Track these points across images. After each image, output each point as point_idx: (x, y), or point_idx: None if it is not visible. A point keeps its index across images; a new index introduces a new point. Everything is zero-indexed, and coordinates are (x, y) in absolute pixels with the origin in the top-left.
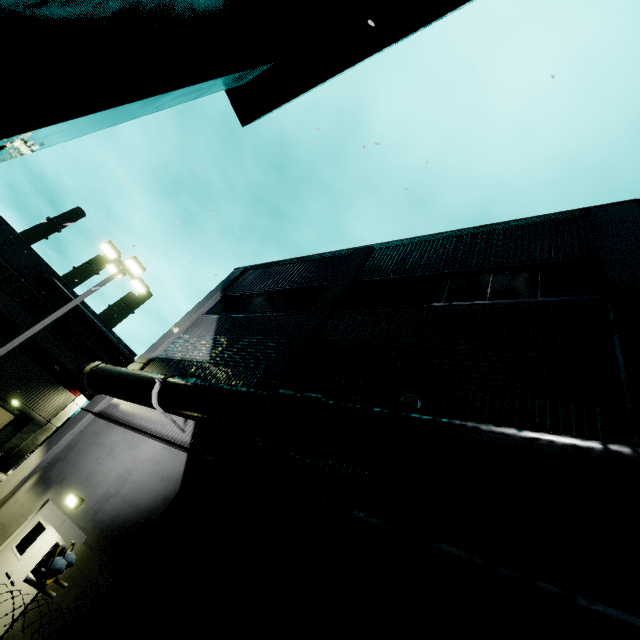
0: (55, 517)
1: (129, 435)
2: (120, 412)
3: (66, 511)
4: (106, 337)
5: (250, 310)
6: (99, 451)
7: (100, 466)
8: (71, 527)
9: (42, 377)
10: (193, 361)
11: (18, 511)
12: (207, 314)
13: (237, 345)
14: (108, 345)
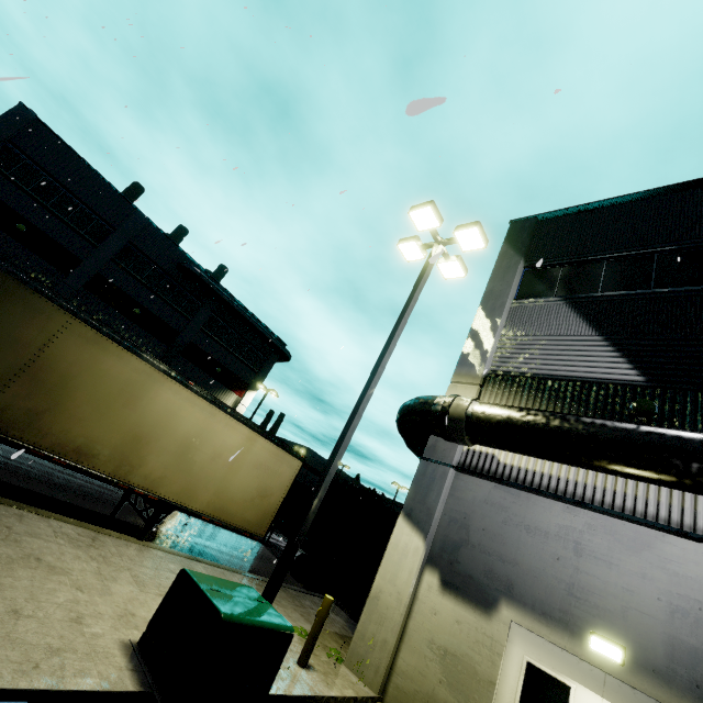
0: (567, 664)
1: (594, 519)
2: (512, 469)
3: (595, 662)
4: (257, 329)
5: (637, 285)
6: (544, 542)
7: (584, 576)
8: (643, 701)
9: (207, 381)
10: (601, 382)
11: (460, 633)
12: (528, 298)
13: (702, 352)
14: (260, 338)
